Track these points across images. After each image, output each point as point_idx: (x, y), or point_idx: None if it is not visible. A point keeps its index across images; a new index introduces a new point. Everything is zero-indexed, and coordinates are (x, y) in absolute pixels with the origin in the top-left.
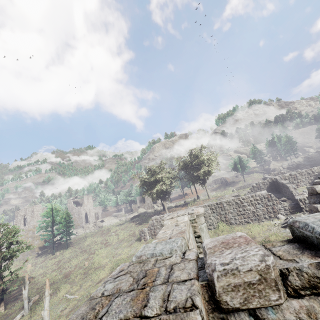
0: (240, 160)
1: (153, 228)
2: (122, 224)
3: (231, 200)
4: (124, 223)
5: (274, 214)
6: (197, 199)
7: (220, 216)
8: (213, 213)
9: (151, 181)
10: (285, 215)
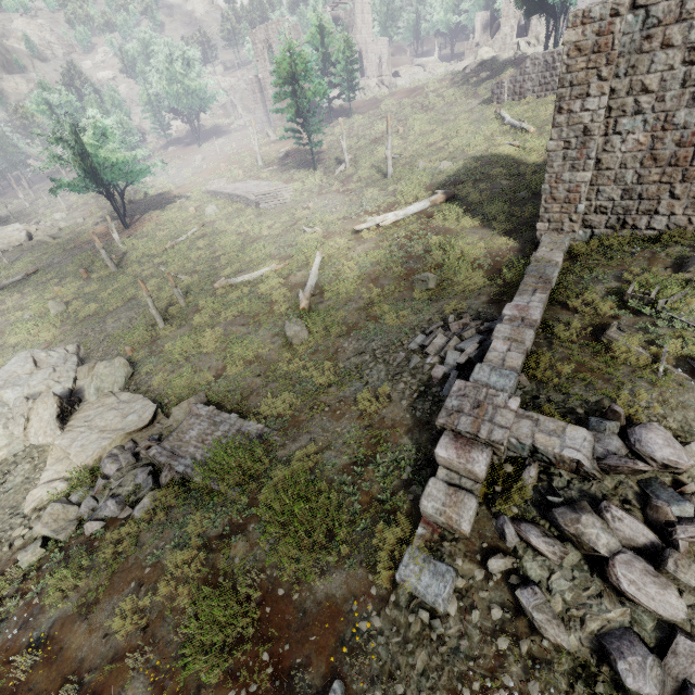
0: None
1: (521, 80)
2: (447, 79)
3: None
4: (451, 77)
5: None
6: None
7: None
8: None
9: None
10: None
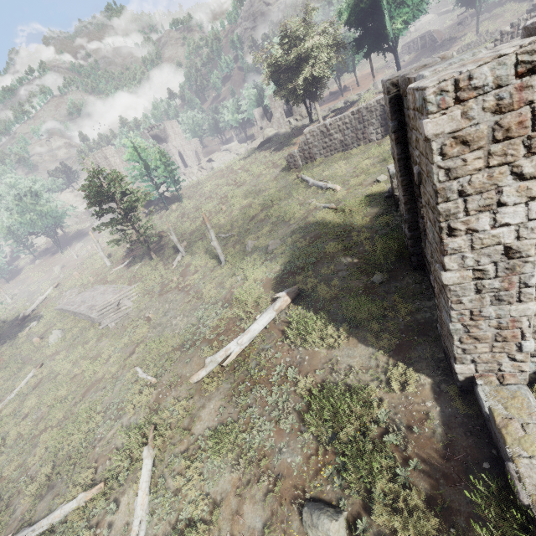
0: None
1: (308, 148)
2: (248, 157)
3: None
4: (251, 155)
5: None
6: (374, 90)
7: None
8: None
9: (290, 63)
10: None
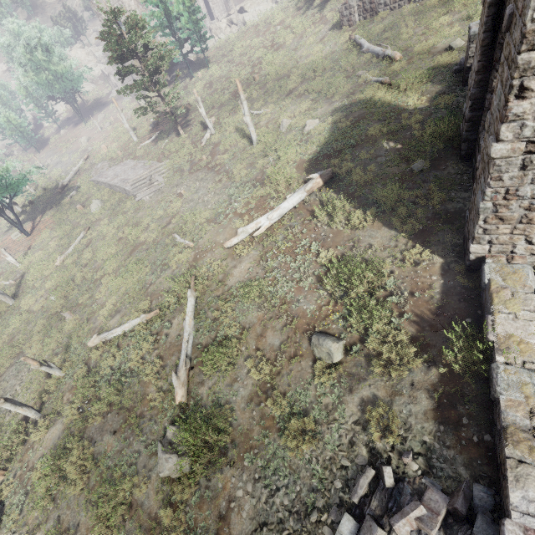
0: None
1: None
2: (291, 6)
3: None
4: (294, 3)
5: None
6: None
7: None
8: None
9: None
10: None
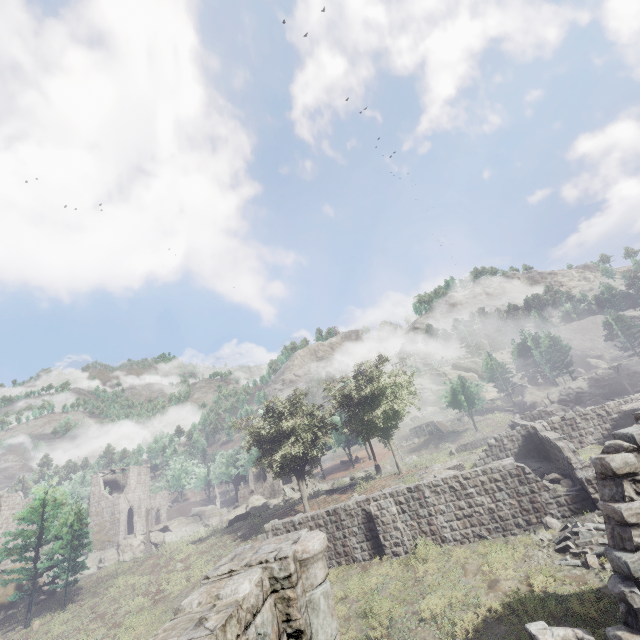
0: (464, 385)
1: None
2: (206, 539)
3: (440, 482)
4: (211, 536)
5: (537, 515)
6: (377, 473)
7: (418, 520)
8: (403, 514)
9: (272, 435)
10: (561, 519)
